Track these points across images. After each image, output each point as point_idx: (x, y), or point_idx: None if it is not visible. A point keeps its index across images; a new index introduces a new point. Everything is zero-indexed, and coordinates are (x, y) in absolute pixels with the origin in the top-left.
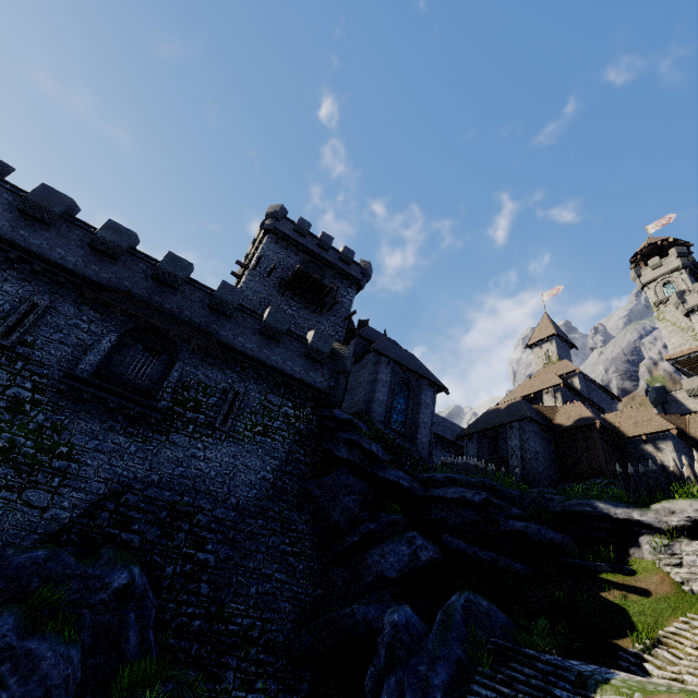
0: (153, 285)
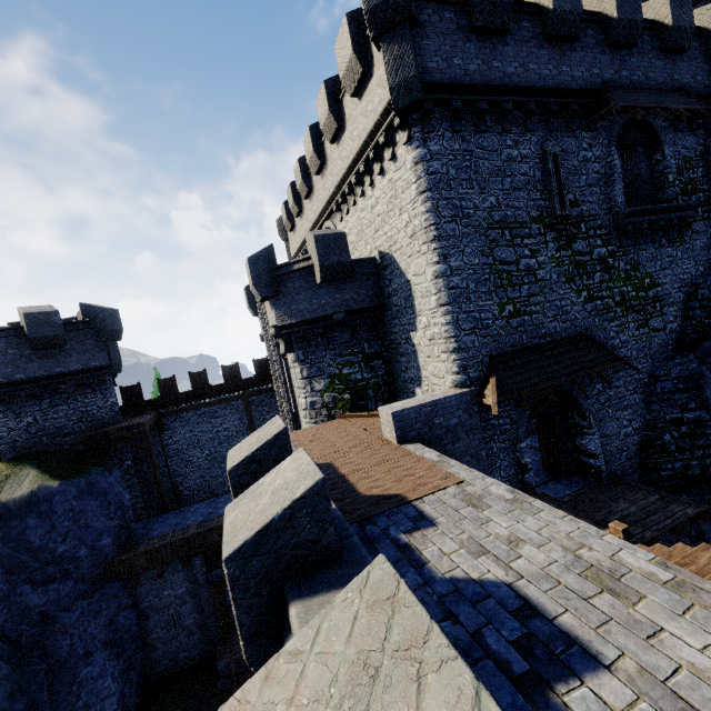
0: (611, 56)
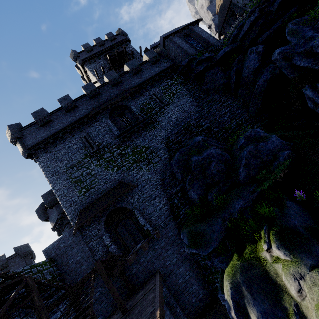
0: (94, 100)
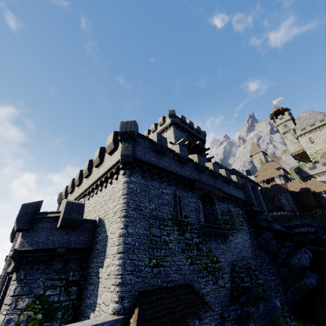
0: (197, 172)
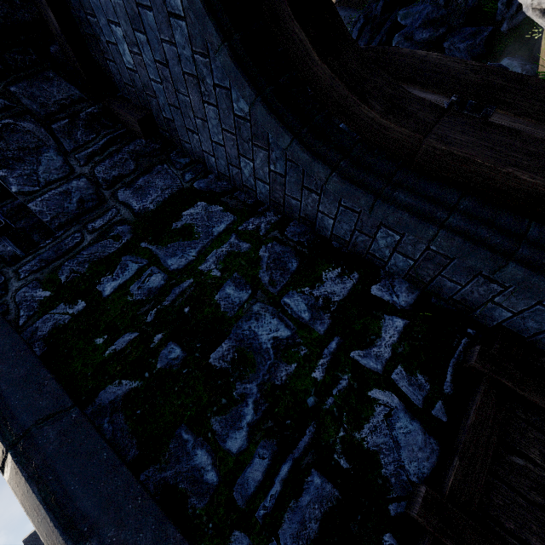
0: None
